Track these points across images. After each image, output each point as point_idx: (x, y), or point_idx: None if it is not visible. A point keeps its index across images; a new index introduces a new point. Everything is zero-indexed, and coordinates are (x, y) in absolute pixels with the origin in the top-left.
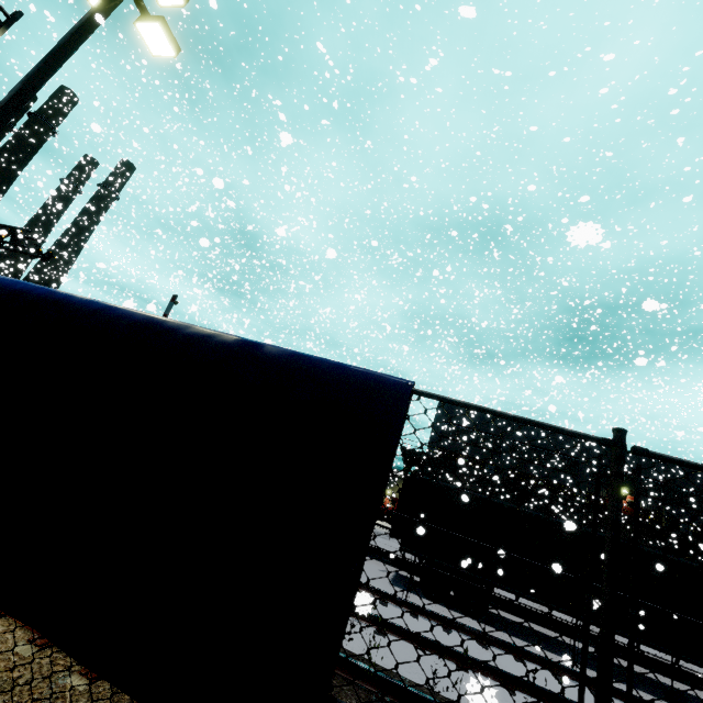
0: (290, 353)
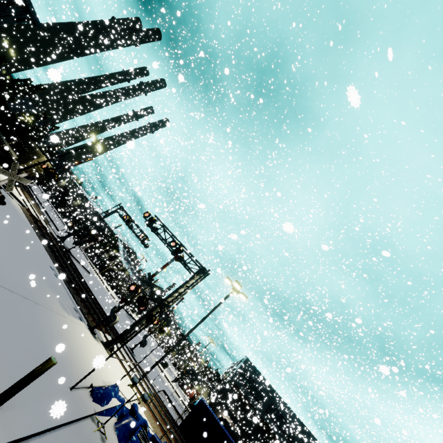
0: None
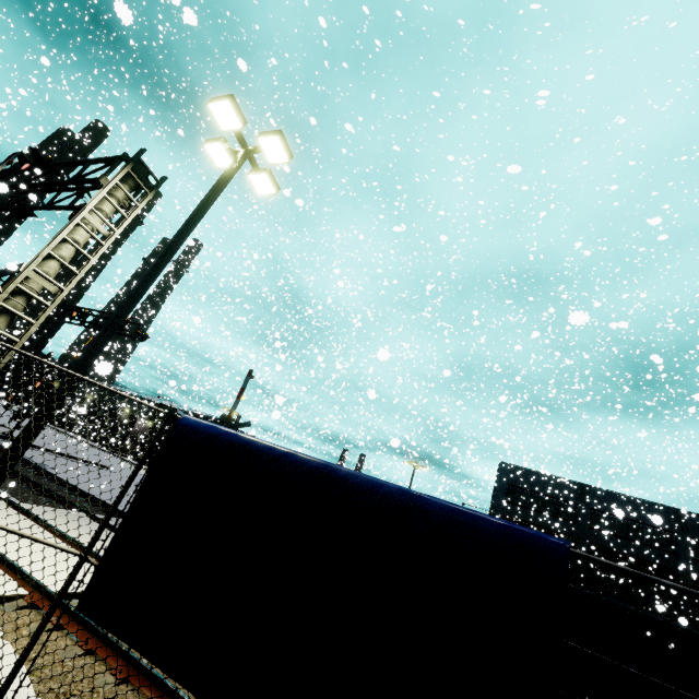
0: (450, 506)
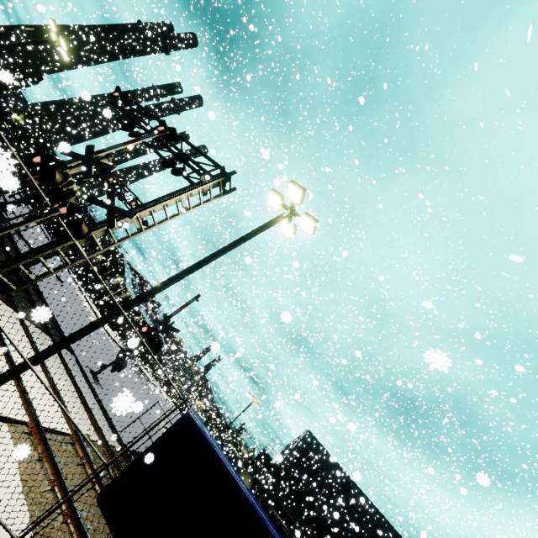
0: None
